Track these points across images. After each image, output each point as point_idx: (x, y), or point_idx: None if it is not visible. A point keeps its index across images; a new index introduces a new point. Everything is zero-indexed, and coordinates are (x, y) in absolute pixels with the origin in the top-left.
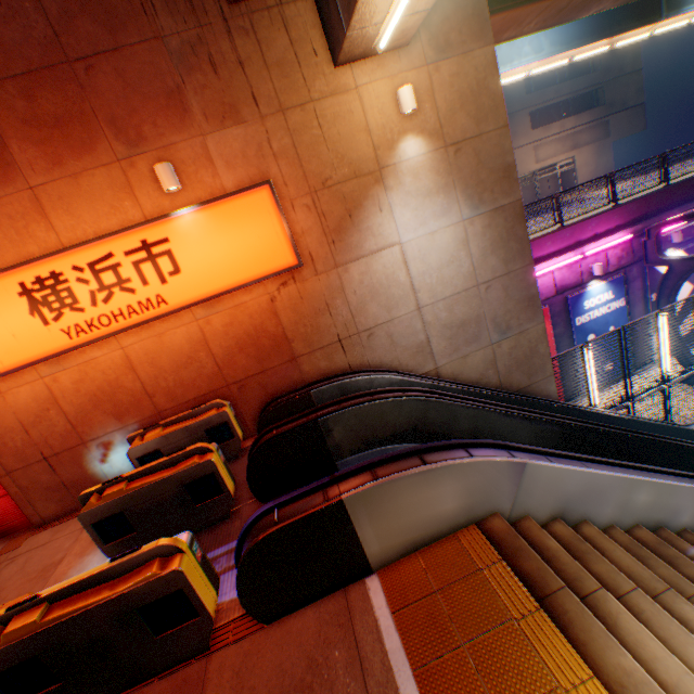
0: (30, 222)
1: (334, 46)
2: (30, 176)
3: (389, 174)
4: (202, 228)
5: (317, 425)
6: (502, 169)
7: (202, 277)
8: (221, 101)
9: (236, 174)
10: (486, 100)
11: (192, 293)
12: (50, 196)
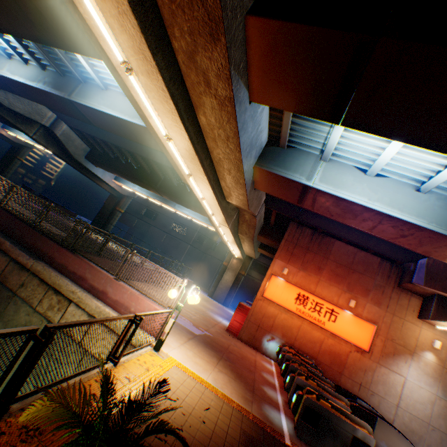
0: (312, 283)
1: (421, 315)
2: (321, 277)
3: (415, 355)
4: (348, 318)
5: (355, 398)
6: None
7: (338, 327)
8: (377, 299)
9: (367, 315)
10: None
11: (332, 328)
12: (321, 283)
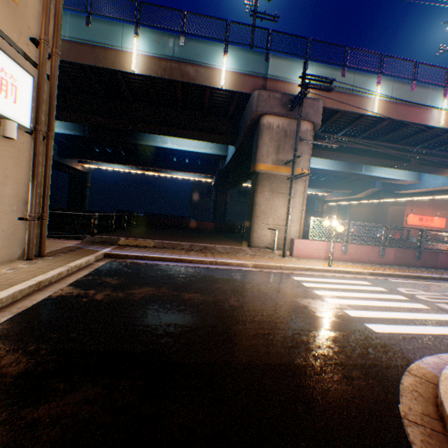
0: (421, 211)
1: None
2: (423, 207)
3: None
4: (436, 219)
5: None
6: None
7: (433, 224)
8: (443, 208)
9: (440, 215)
10: None
11: (431, 226)
12: (424, 210)
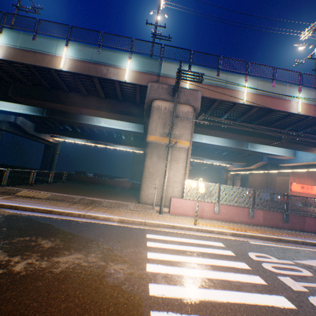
0: (302, 181)
1: None
2: (304, 178)
3: None
4: (315, 188)
5: None
6: None
7: (313, 192)
8: None
9: None
10: None
11: (312, 193)
12: (304, 180)
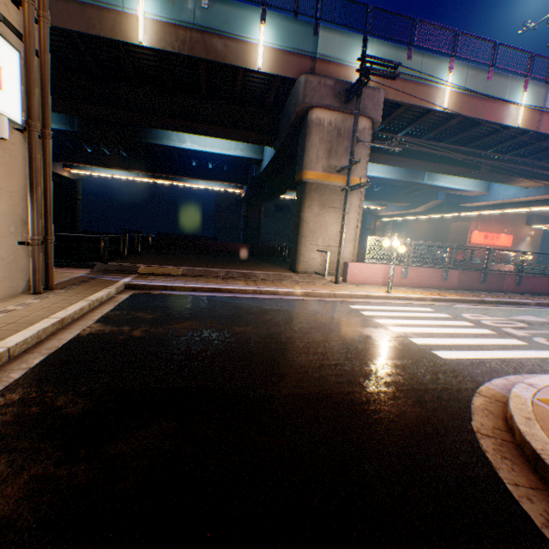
0: (486, 228)
1: (526, 224)
2: (490, 223)
3: (523, 241)
4: (502, 237)
5: None
6: (536, 247)
7: (499, 243)
8: (511, 224)
9: (508, 232)
10: (538, 237)
11: (497, 244)
12: (490, 226)
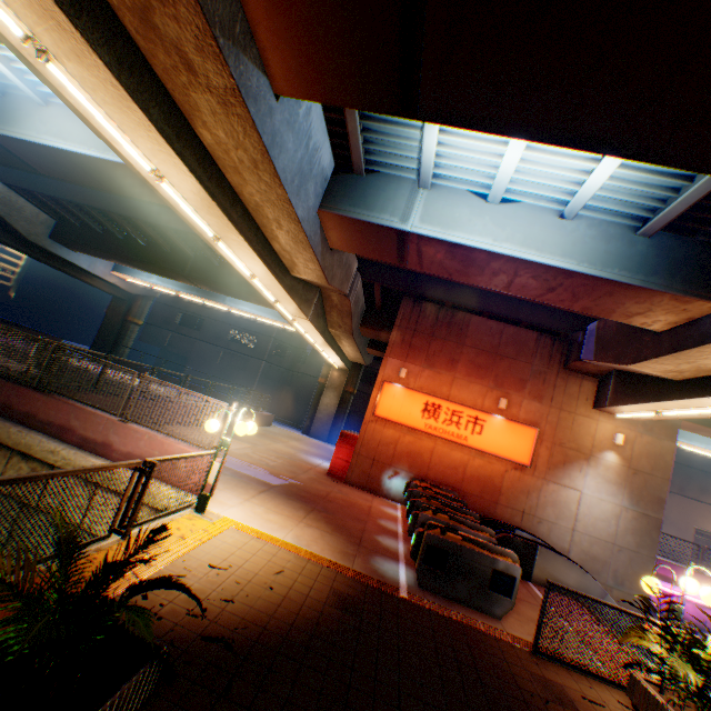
0: (444, 385)
1: (596, 403)
2: (456, 373)
3: (593, 459)
4: (500, 425)
5: (513, 530)
6: (656, 497)
7: (486, 441)
8: (538, 392)
9: (526, 416)
10: (660, 462)
11: (478, 444)
12: (457, 382)
